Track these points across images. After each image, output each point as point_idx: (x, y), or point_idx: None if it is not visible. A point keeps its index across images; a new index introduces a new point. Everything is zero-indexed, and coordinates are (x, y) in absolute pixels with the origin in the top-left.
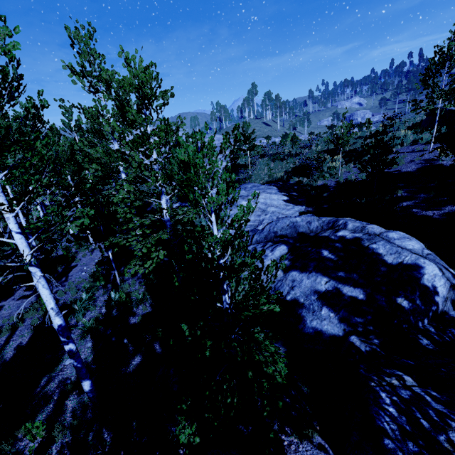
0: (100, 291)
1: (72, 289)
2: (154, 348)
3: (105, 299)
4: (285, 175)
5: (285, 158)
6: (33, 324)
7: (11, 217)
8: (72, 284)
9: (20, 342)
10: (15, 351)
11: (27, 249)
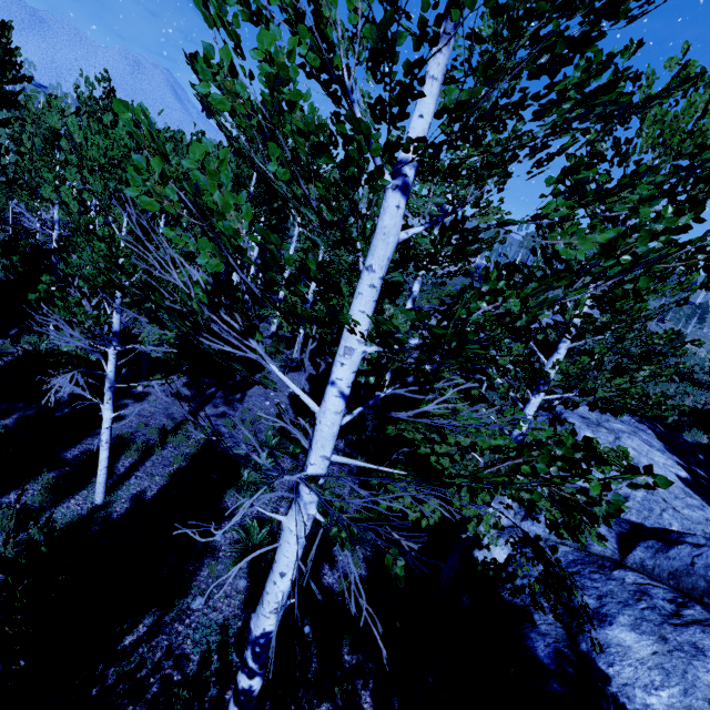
0: (286, 459)
1: (246, 426)
2: (360, 702)
3: (290, 484)
4: (673, 416)
5: (674, 380)
6: (174, 463)
7: (357, 352)
8: (247, 414)
9: (144, 488)
10: (131, 504)
11: (331, 441)
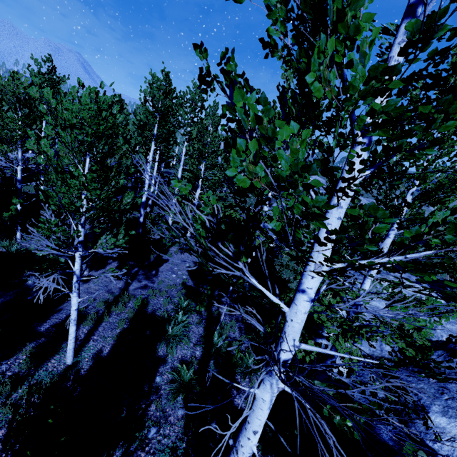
0: (193, 315)
1: (163, 294)
2: None
3: (199, 333)
4: None
5: None
6: (118, 326)
7: (324, 268)
8: (162, 285)
9: (100, 348)
10: (92, 361)
11: (299, 333)
